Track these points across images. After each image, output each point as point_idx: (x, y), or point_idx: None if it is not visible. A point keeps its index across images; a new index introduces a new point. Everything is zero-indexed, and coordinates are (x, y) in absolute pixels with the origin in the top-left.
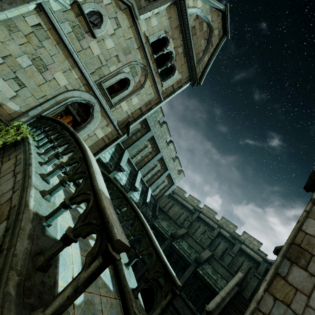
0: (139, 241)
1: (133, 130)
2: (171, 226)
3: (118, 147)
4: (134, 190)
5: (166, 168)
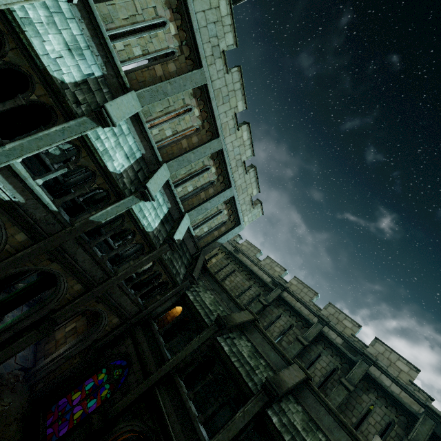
0: (147, 325)
1: (158, 49)
2: (220, 304)
3: (113, 77)
4: (141, 195)
5: (227, 183)
